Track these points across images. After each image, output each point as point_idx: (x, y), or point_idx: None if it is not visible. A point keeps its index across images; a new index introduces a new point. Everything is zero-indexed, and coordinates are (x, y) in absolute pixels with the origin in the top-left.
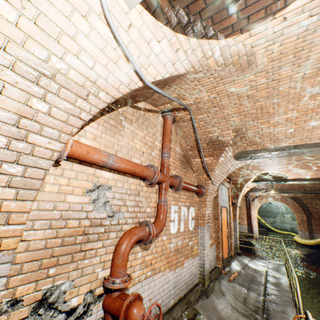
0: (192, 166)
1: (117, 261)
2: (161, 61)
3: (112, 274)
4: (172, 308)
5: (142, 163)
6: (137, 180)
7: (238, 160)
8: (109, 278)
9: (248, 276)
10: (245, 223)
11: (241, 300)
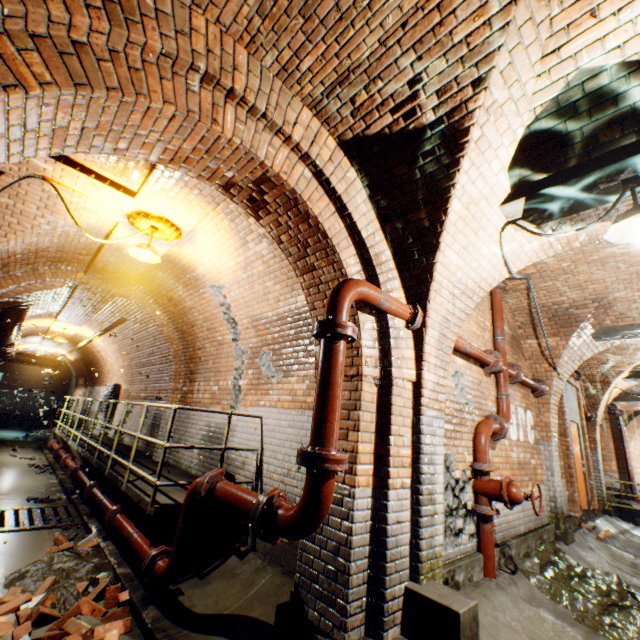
0: (522, 351)
1: (481, 447)
2: (527, 255)
3: (477, 460)
4: (524, 534)
5: (478, 348)
6: (477, 367)
7: (599, 340)
8: (476, 463)
9: (633, 543)
10: (613, 467)
11: (625, 562)
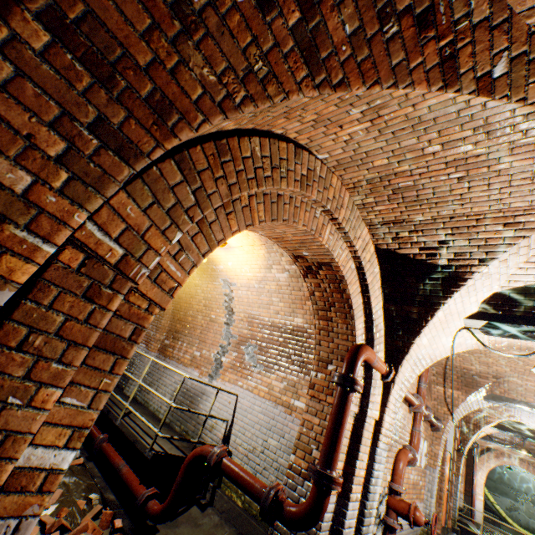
0: (430, 392)
1: (399, 472)
2: (466, 345)
3: (394, 481)
4: None
5: (408, 390)
6: (405, 405)
7: (487, 400)
8: (393, 483)
9: None
10: (461, 489)
11: None
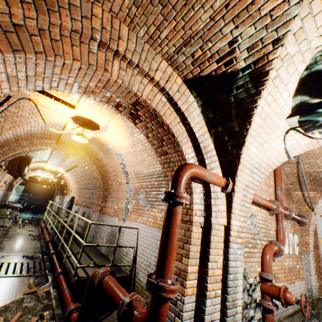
0: (292, 198)
1: (267, 263)
2: (301, 147)
3: (264, 270)
4: (292, 315)
5: (265, 198)
6: (265, 210)
7: None
8: (263, 273)
9: None
10: None
11: None
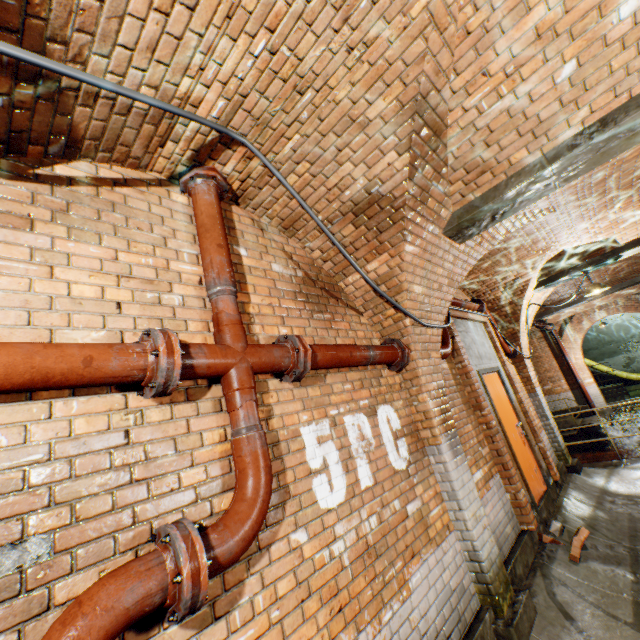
0: (348, 301)
1: None
2: None
3: None
4: None
5: (120, 338)
6: (108, 396)
7: (464, 239)
8: None
9: (620, 523)
10: (565, 386)
11: (628, 616)
